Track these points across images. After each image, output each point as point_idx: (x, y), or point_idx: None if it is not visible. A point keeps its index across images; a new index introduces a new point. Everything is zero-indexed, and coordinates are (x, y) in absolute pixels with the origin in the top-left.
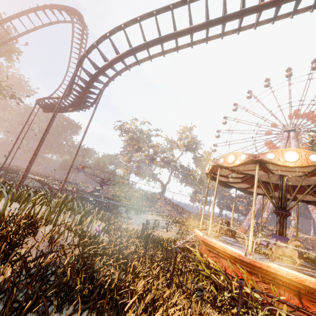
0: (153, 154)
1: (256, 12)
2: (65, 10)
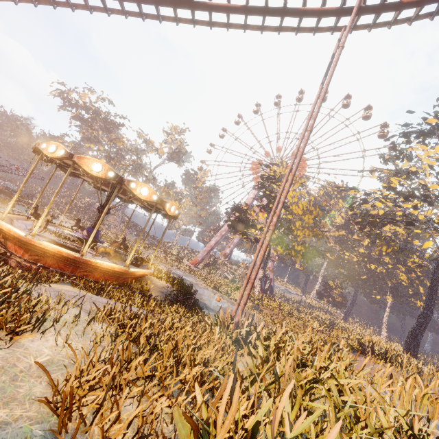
0: (115, 152)
1: None
2: None
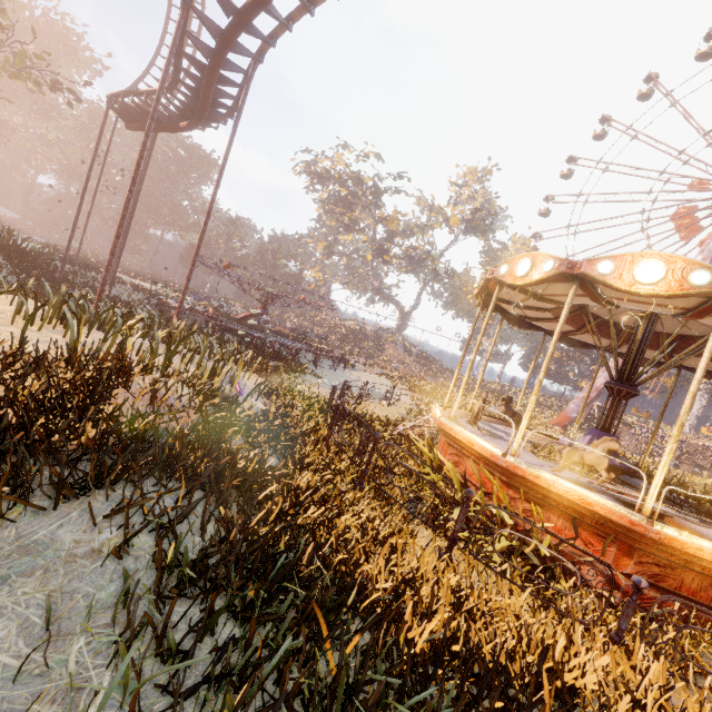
0: (385, 240)
1: None
2: None
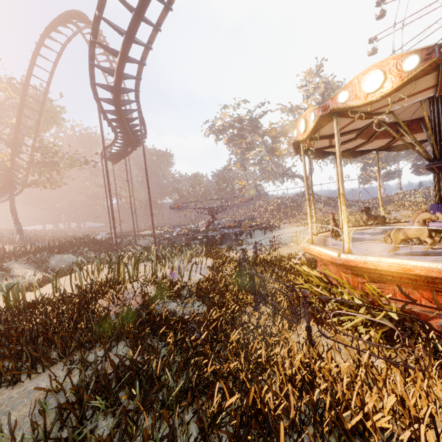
0: (272, 143)
1: None
2: (60, 23)
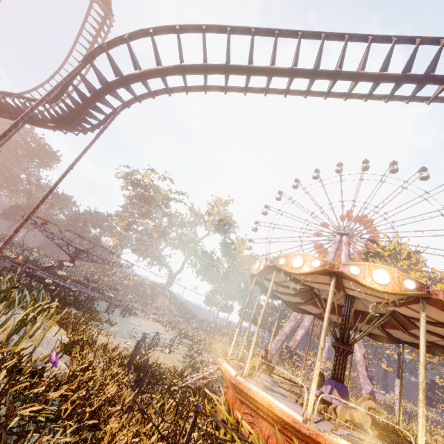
0: (167, 227)
1: (354, 80)
2: None
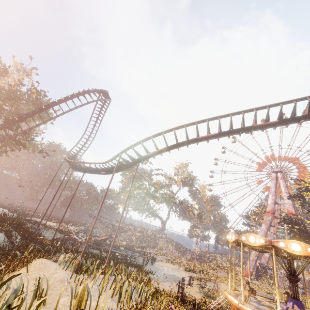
0: (154, 191)
1: (252, 129)
2: (98, 92)
